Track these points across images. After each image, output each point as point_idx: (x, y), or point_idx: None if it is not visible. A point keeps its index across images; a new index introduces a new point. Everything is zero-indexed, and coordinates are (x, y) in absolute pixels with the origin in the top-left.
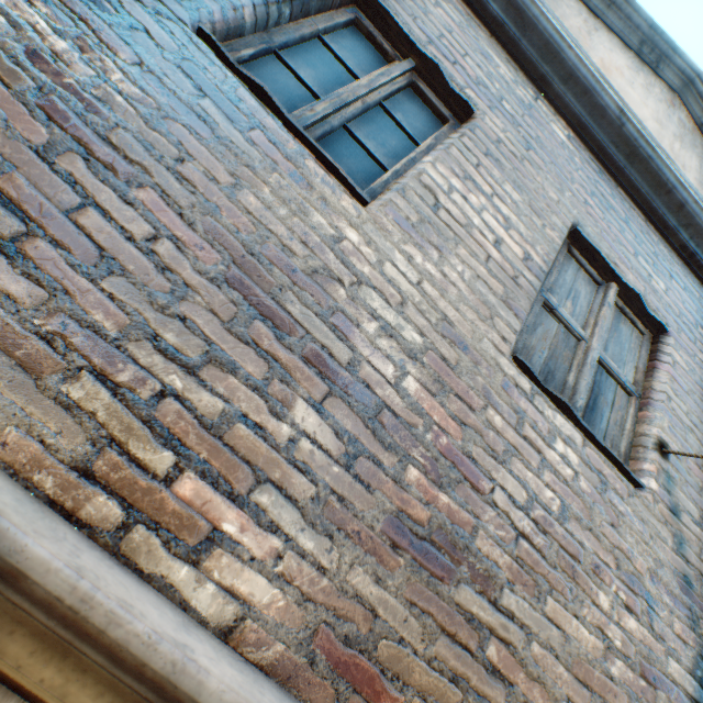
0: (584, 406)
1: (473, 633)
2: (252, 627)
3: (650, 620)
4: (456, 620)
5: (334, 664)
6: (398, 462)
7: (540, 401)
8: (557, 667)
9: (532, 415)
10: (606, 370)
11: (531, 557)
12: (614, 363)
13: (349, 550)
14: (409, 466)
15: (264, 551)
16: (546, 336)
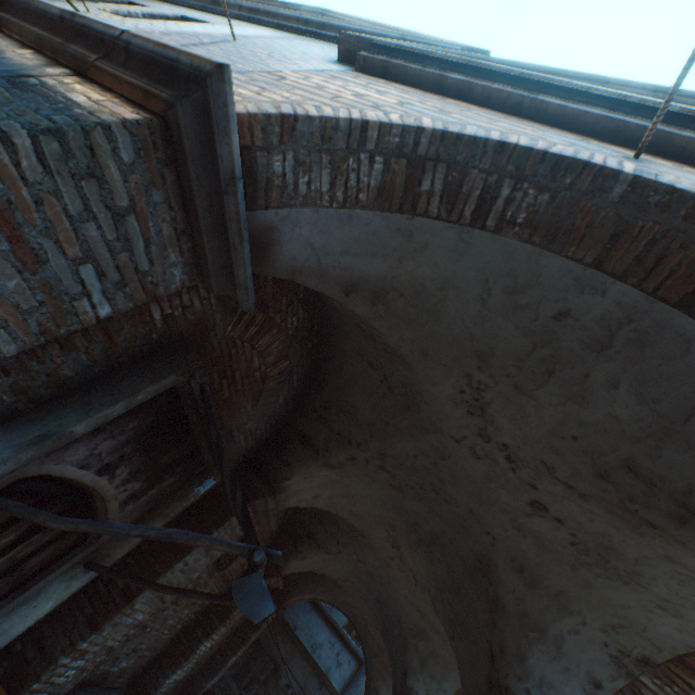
0: None
1: None
2: None
3: None
4: None
5: None
6: None
7: None
8: None
9: None
10: None
11: None
12: None
13: None
14: None
15: None
16: None
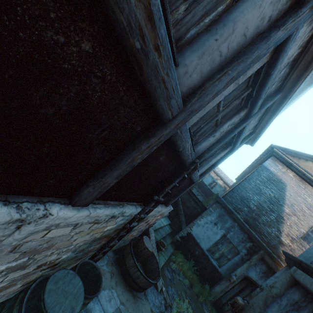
0: None
1: None
2: None
3: None
4: None
5: None
6: None
7: None
8: None
9: None
10: None
11: None
12: None
13: None
14: None
15: None
16: None
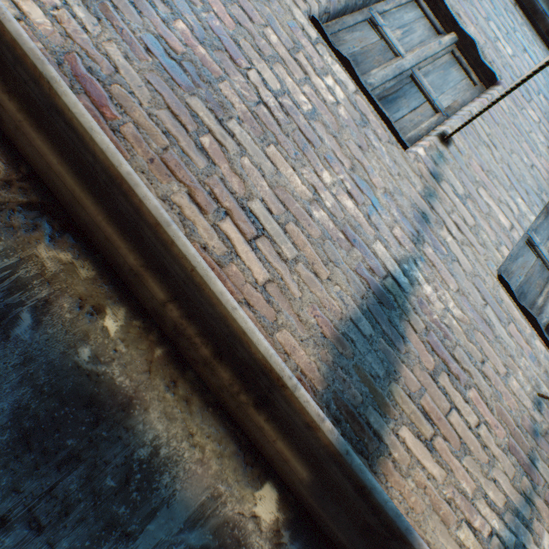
0: (382, 97)
1: (194, 124)
2: (24, 28)
3: (370, 213)
4: (182, 110)
5: (76, 75)
6: (171, 15)
7: (324, 50)
8: (261, 181)
9: (310, 53)
10: (418, 87)
11: (267, 119)
12: (431, 88)
13: (111, 34)
14: (179, 21)
15: (47, 1)
16: (363, 41)
